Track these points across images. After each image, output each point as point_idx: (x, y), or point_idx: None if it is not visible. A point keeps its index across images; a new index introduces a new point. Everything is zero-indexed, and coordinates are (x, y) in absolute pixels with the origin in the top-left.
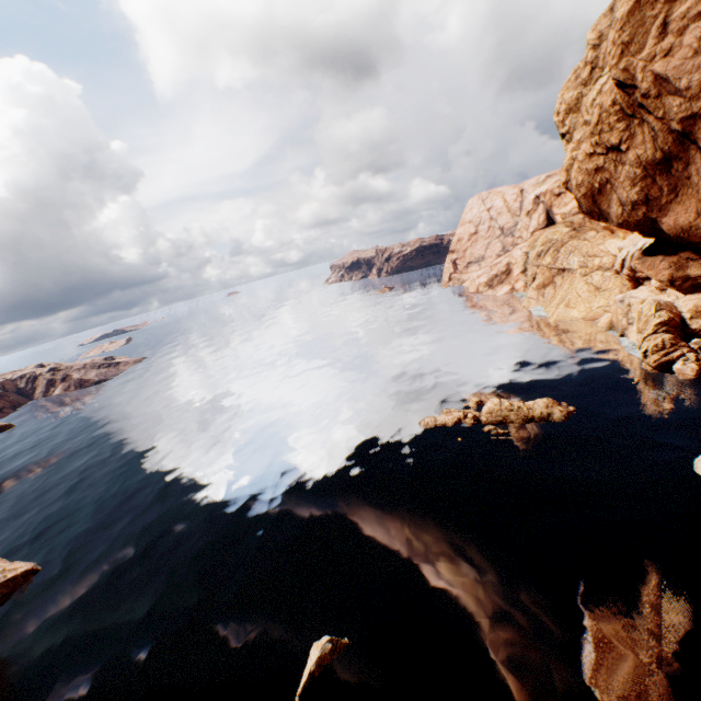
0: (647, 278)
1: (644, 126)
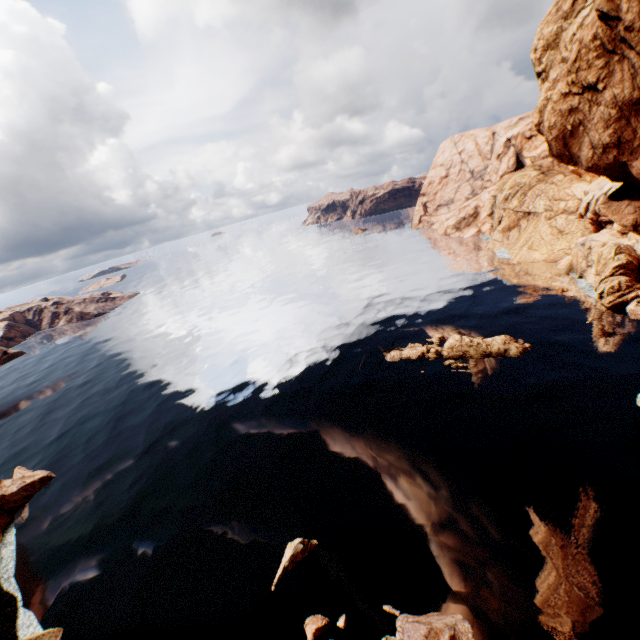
0: (610, 222)
1: (624, 63)
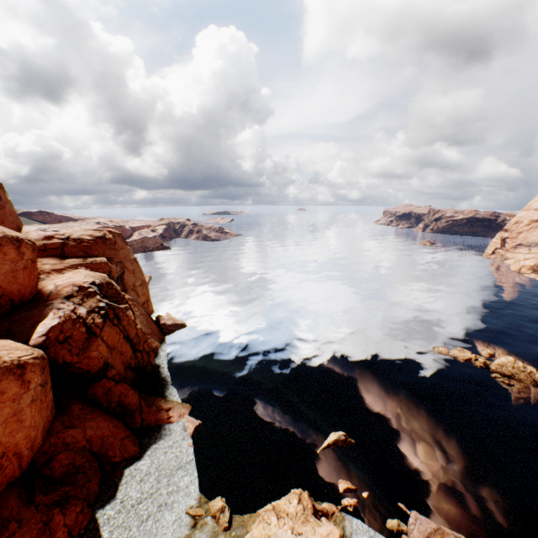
0: None
1: None
